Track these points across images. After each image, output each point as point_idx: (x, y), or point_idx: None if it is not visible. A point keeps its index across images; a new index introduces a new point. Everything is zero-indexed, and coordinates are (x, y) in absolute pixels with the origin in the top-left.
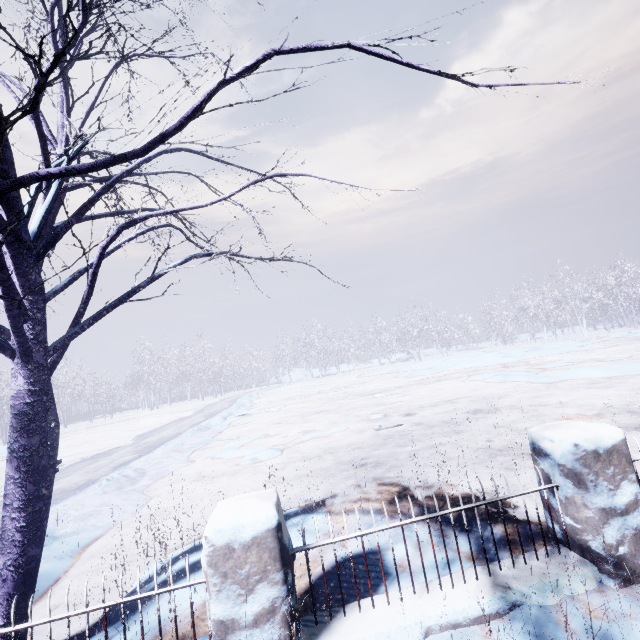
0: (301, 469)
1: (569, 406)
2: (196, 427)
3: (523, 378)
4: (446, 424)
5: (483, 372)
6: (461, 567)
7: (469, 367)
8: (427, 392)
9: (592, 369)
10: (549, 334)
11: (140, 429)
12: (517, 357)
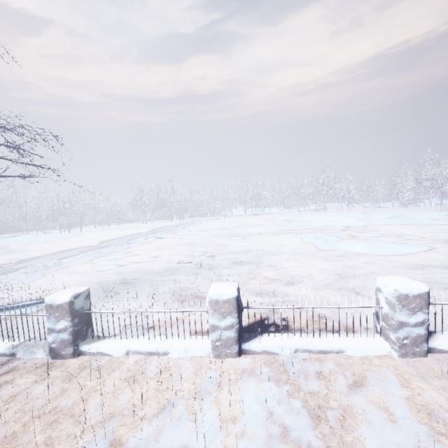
0: (106, 278)
1: (287, 270)
2: (122, 242)
3: (320, 242)
4: (212, 267)
5: (323, 231)
6: (8, 336)
7: (328, 225)
8: (261, 241)
9: (360, 245)
10: None
11: (114, 236)
12: (368, 222)
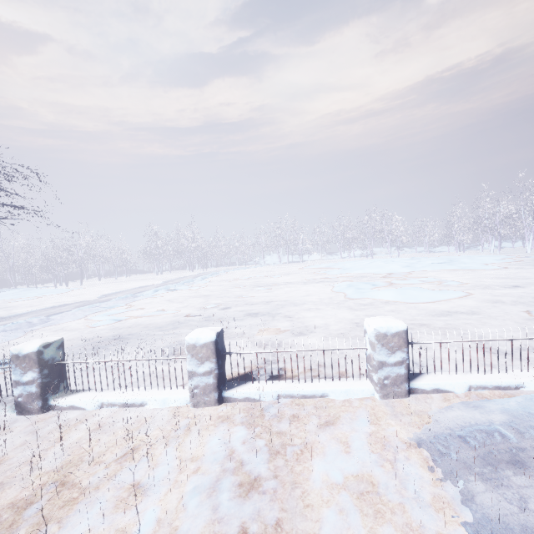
0: (98, 334)
1: (305, 321)
2: (126, 295)
3: (351, 291)
4: (223, 320)
5: (360, 279)
6: None
7: (368, 272)
8: (287, 291)
9: (392, 292)
10: (516, 244)
11: (119, 290)
12: (413, 268)
